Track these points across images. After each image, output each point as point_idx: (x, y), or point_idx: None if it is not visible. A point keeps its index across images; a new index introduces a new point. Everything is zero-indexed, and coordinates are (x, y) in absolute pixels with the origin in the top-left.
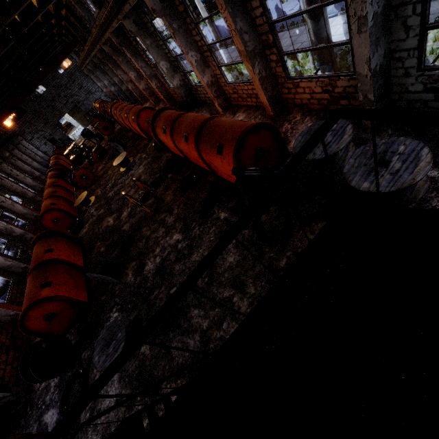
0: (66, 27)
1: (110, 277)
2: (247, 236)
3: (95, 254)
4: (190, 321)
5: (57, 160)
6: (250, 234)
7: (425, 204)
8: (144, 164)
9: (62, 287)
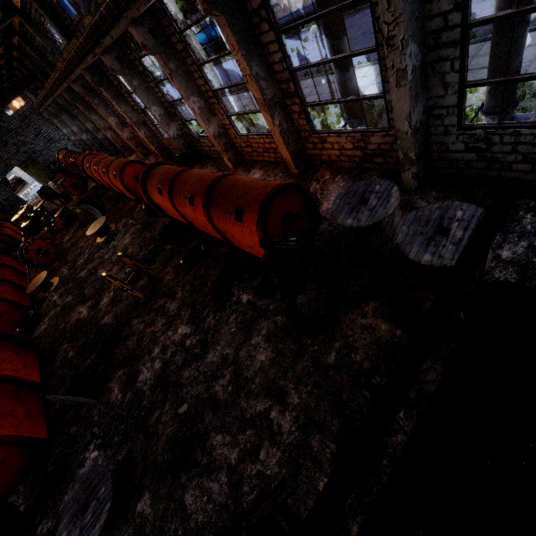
0: (18, 58)
1: (86, 398)
2: (281, 325)
3: (59, 362)
4: (211, 453)
5: (1, 229)
6: (284, 322)
7: (487, 276)
8: (131, 233)
9: (5, 420)
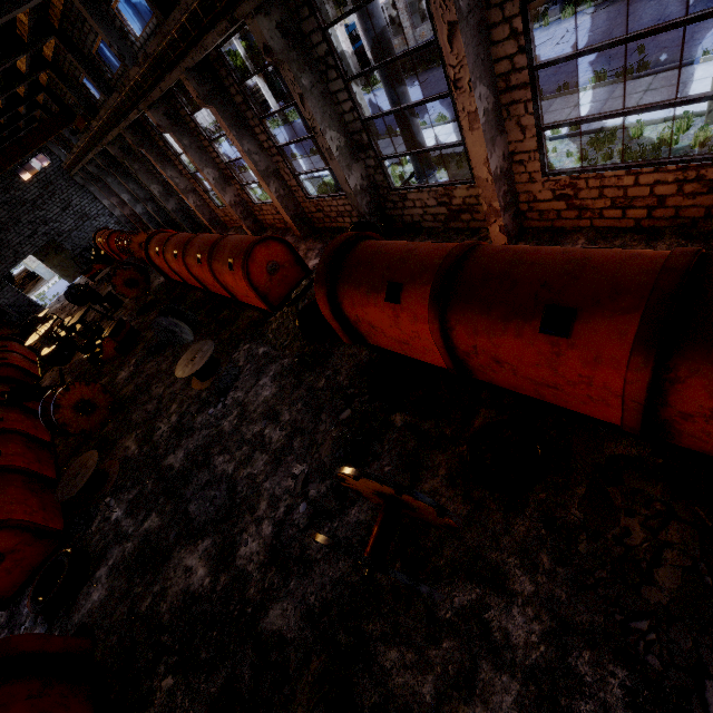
0: (48, 87)
1: None
2: None
3: None
4: None
5: (4, 355)
6: None
7: None
8: (273, 375)
9: None
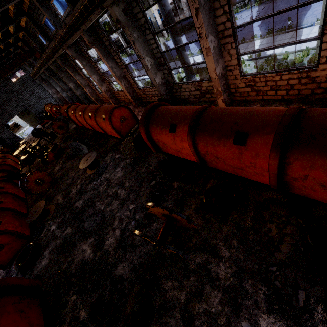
0: (23, 39)
1: None
2: None
3: (68, 323)
4: None
5: (4, 160)
6: None
7: None
8: (122, 167)
9: None
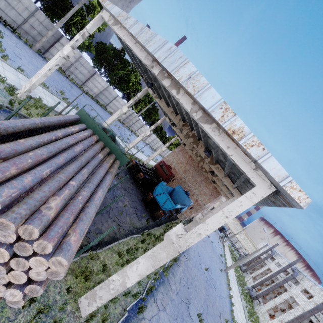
0: None
1: None
2: None
3: None
4: None
5: None
6: None
7: None
8: None
9: None
